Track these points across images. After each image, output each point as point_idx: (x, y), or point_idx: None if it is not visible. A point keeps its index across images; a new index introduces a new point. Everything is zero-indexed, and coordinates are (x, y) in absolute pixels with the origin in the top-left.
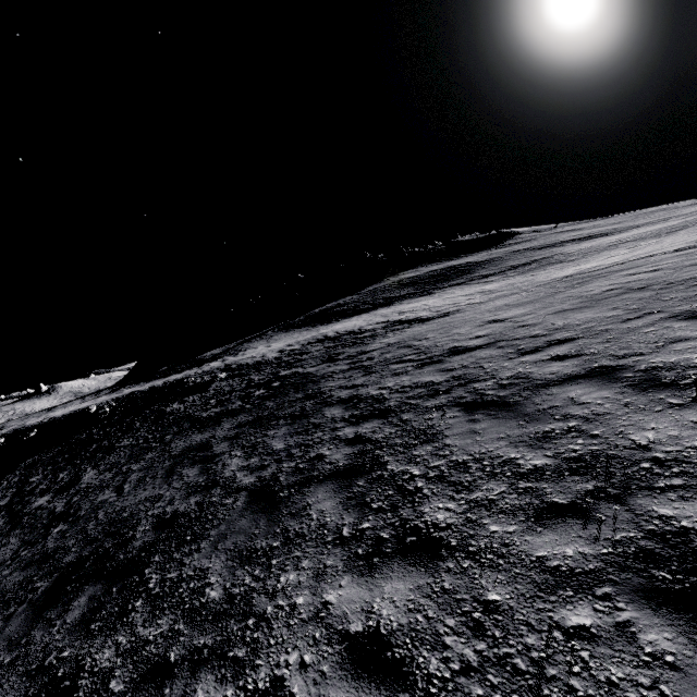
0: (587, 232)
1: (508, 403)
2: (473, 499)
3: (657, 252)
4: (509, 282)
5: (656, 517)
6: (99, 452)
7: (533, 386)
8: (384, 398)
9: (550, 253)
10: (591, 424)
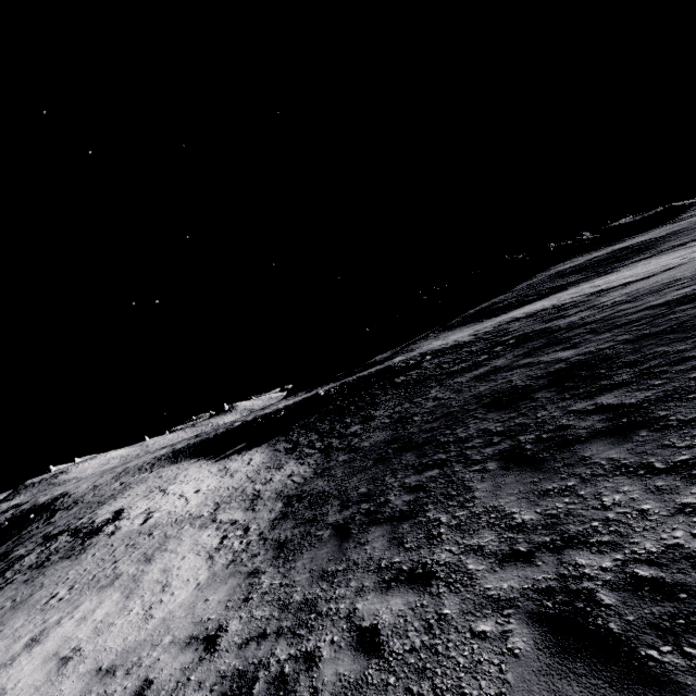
0: None
1: None
2: None
3: None
4: None
5: None
6: (365, 407)
7: None
8: (695, 292)
9: None
10: None
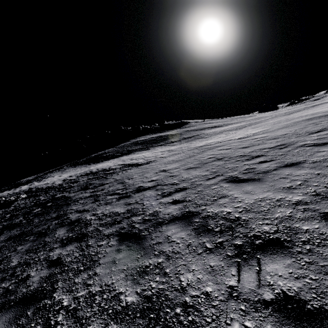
0: (214, 124)
1: (140, 236)
2: None
3: (233, 138)
4: (180, 146)
5: None
6: None
7: (156, 223)
8: (90, 223)
9: (200, 133)
10: (168, 261)
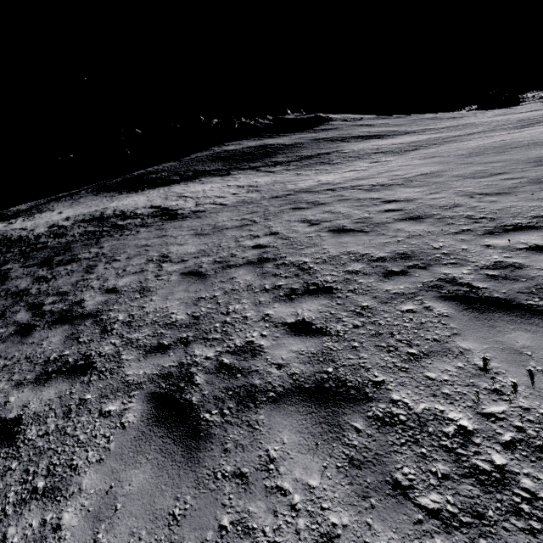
0: (374, 130)
1: None
2: None
3: (365, 181)
4: (277, 179)
5: None
6: None
7: None
8: None
9: (335, 148)
10: None
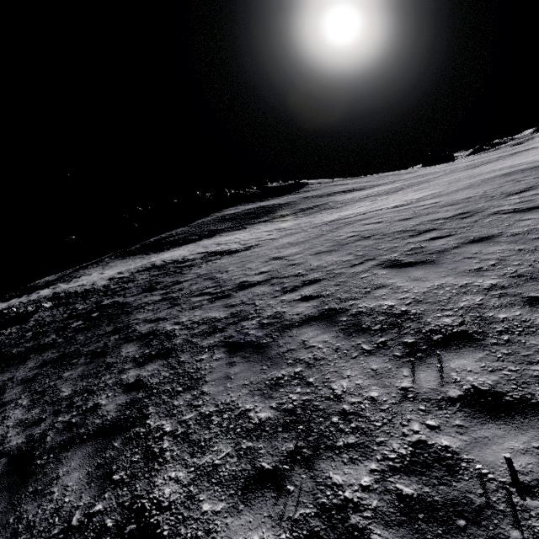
0: (350, 186)
1: (260, 344)
2: (201, 465)
3: (384, 206)
4: (297, 222)
5: (329, 486)
6: None
7: (282, 326)
8: (175, 334)
9: (327, 200)
10: (310, 370)
